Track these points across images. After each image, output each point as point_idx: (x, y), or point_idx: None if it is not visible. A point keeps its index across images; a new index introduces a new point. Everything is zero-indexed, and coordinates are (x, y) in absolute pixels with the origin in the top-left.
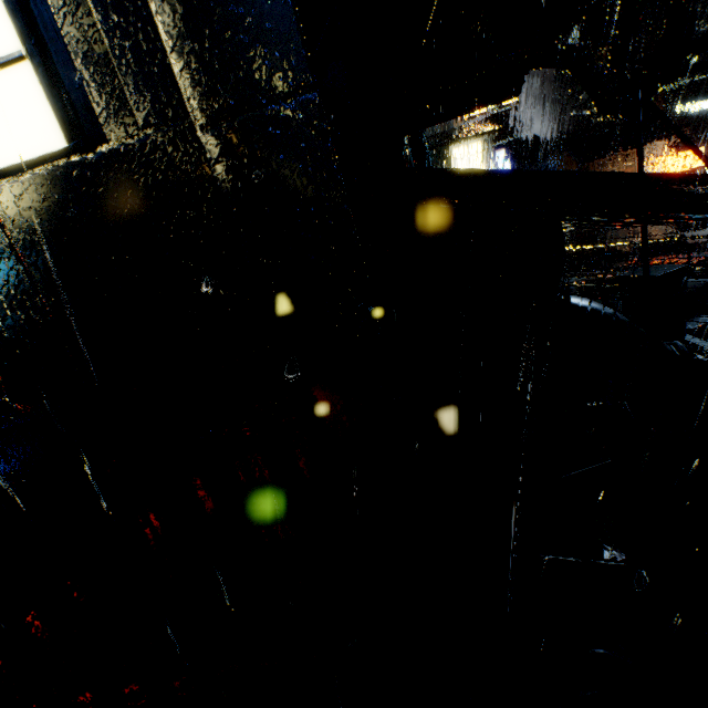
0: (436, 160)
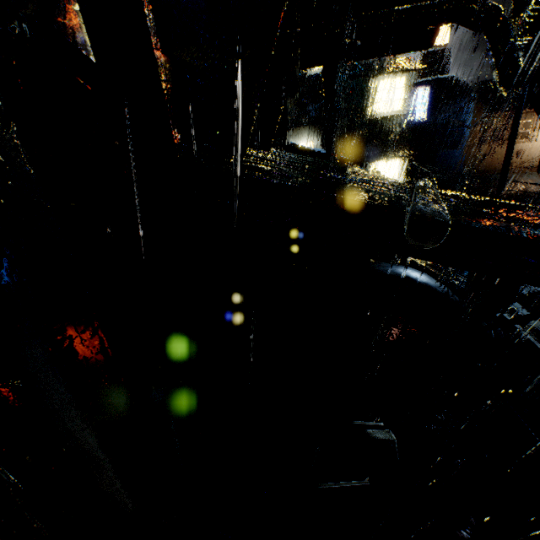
0: (362, 87)
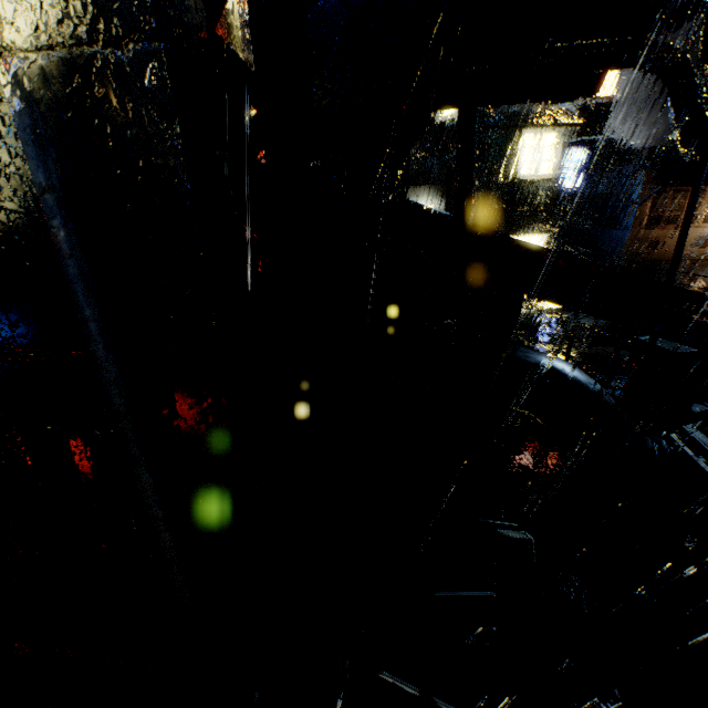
0: (502, 142)
